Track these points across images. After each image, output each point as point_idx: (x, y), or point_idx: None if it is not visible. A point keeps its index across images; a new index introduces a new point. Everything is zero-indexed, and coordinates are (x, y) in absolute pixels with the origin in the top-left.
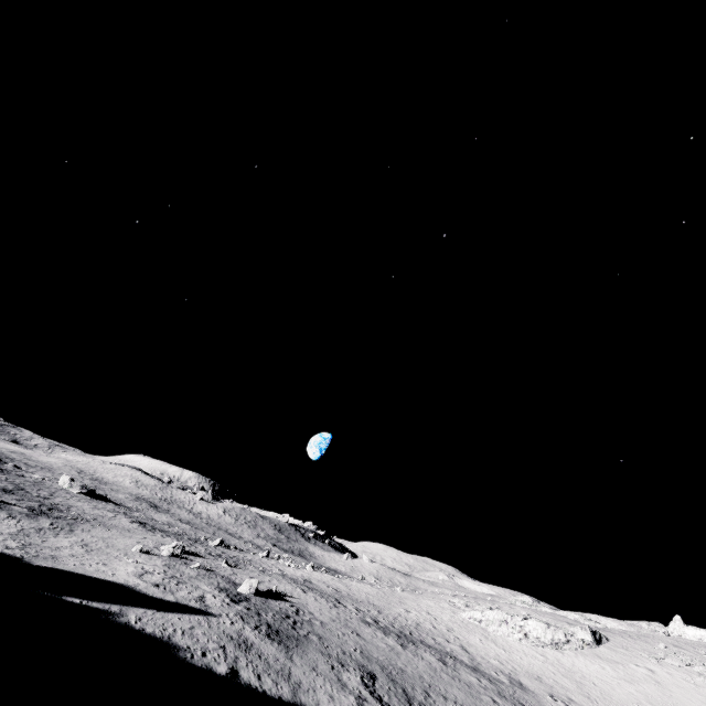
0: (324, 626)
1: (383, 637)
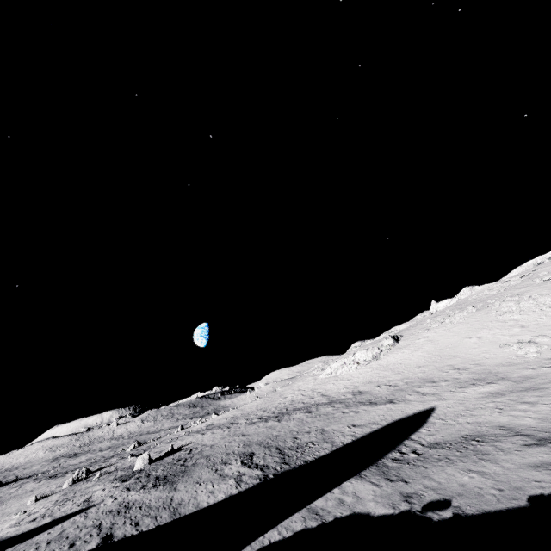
0: (214, 446)
1: (264, 424)
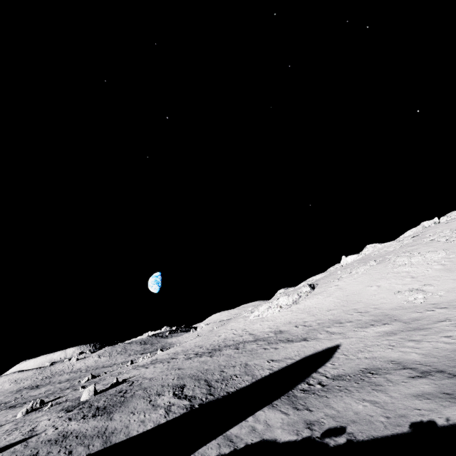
0: (152, 379)
1: (198, 359)
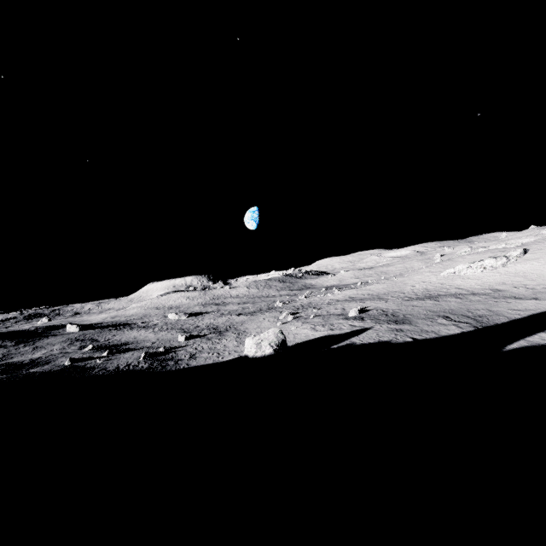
0: (401, 310)
1: (424, 302)
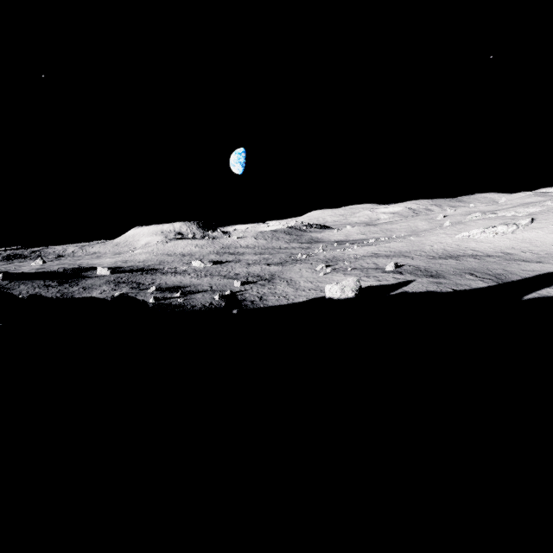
0: (431, 267)
1: (448, 261)
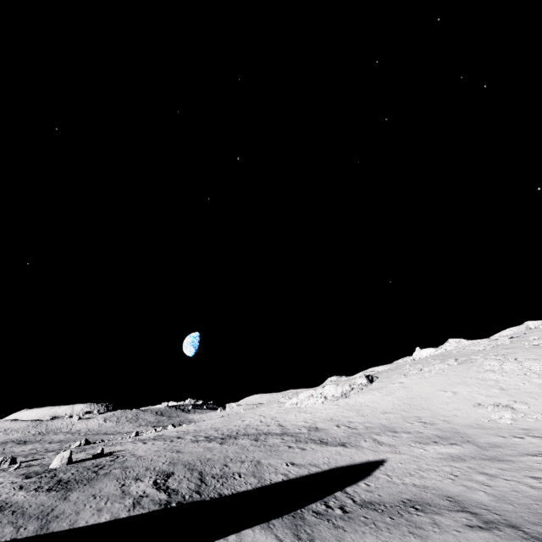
0: (140, 458)
1: (205, 444)
